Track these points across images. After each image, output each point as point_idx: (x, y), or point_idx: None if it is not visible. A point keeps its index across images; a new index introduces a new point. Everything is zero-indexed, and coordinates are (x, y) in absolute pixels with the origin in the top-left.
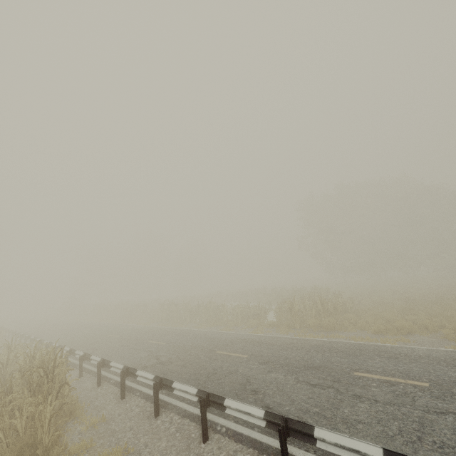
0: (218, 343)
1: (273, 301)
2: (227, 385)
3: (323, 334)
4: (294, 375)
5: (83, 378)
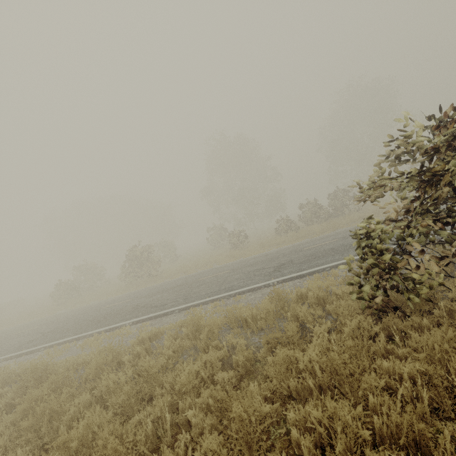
0: None
1: None
2: None
3: None
4: None
5: None
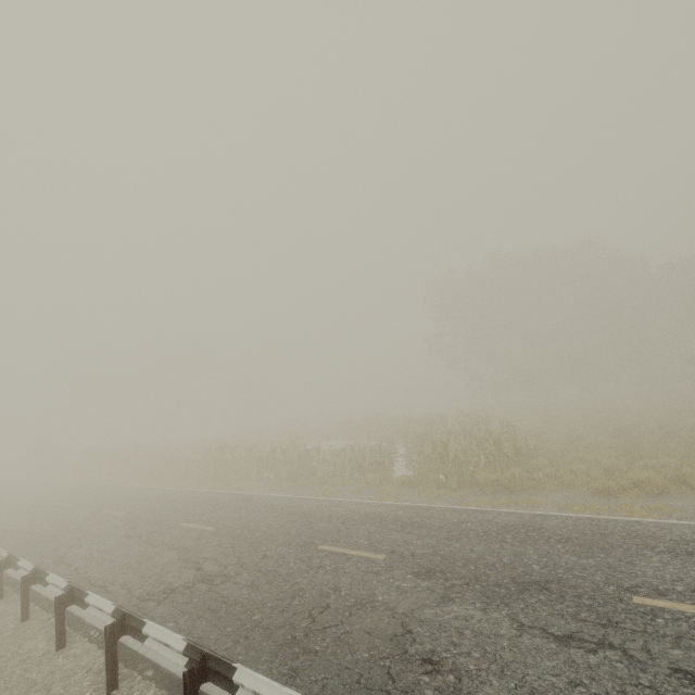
0: (318, 524)
1: (394, 437)
2: (360, 642)
3: (508, 499)
4: (504, 609)
5: (29, 624)
